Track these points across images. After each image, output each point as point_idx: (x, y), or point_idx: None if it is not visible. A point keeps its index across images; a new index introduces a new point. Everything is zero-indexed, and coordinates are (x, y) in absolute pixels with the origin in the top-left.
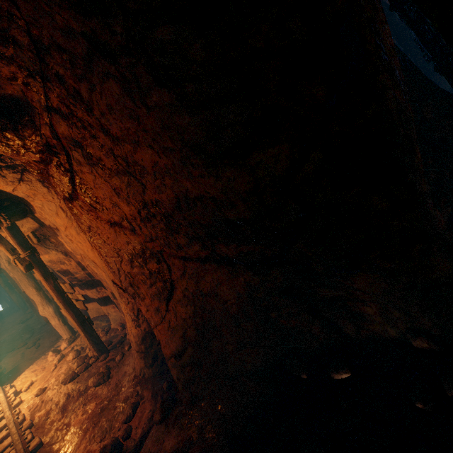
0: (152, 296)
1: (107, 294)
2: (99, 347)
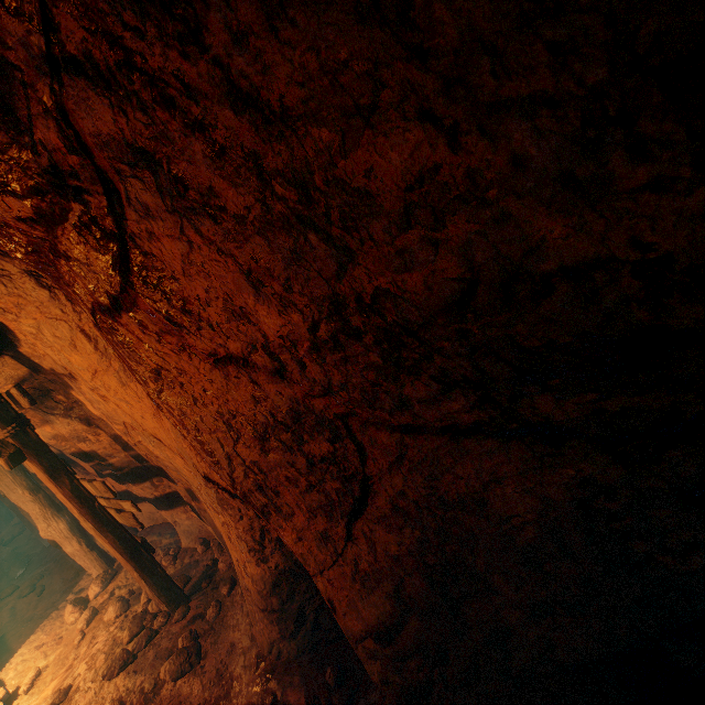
0: (311, 509)
1: (172, 489)
2: (170, 594)
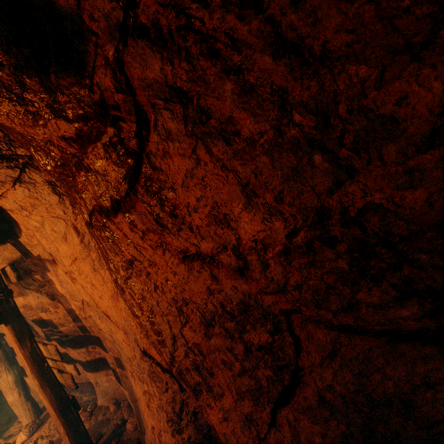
0: (240, 392)
1: (101, 356)
2: None
